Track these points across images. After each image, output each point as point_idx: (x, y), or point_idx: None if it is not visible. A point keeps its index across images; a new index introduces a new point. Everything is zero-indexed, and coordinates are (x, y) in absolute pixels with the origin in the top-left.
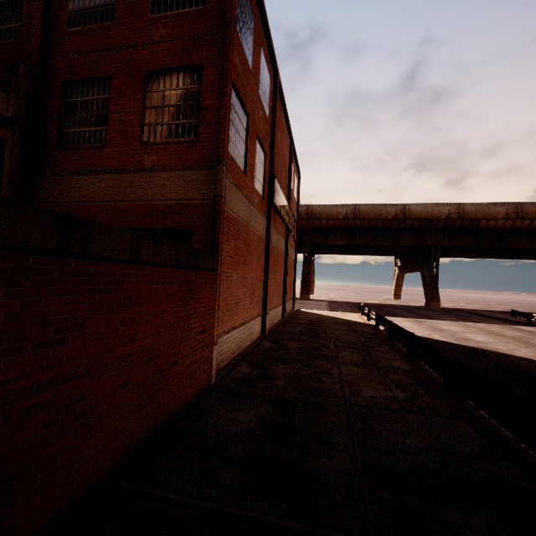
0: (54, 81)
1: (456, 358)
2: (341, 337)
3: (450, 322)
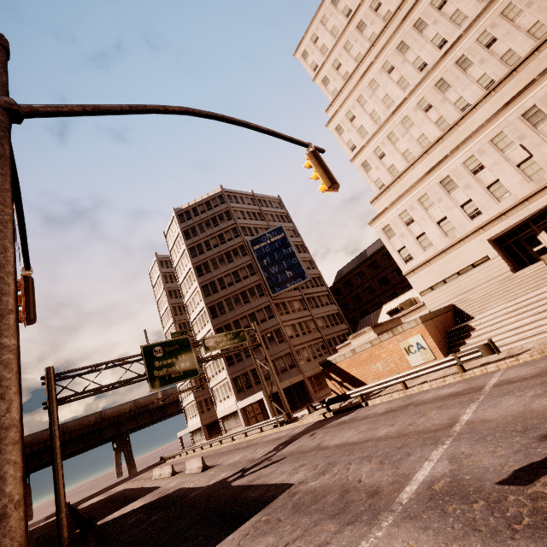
0: None
1: (94, 505)
2: (44, 527)
3: (123, 484)
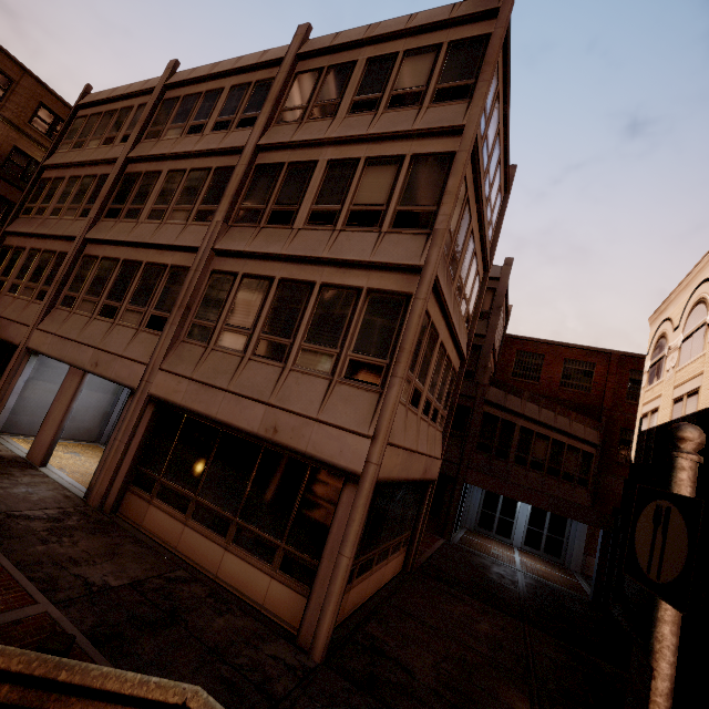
0: (614, 425)
1: None
2: None
3: None
